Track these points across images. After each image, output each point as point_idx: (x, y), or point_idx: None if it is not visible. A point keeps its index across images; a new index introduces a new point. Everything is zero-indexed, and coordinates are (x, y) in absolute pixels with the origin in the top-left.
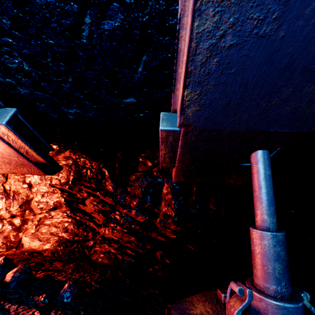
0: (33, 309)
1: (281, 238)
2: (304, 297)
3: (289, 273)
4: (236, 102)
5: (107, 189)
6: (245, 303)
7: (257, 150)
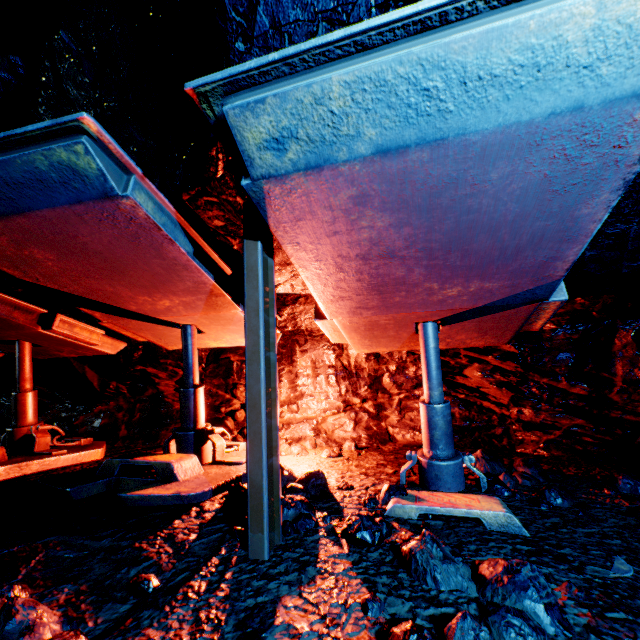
0: (619, 499)
1: None
2: None
3: None
4: None
5: (499, 349)
6: None
7: None
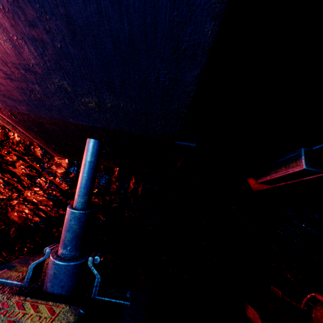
0: None
1: (78, 215)
2: (91, 259)
3: (79, 242)
4: (5, 89)
5: (37, 155)
6: (41, 259)
7: (88, 138)
